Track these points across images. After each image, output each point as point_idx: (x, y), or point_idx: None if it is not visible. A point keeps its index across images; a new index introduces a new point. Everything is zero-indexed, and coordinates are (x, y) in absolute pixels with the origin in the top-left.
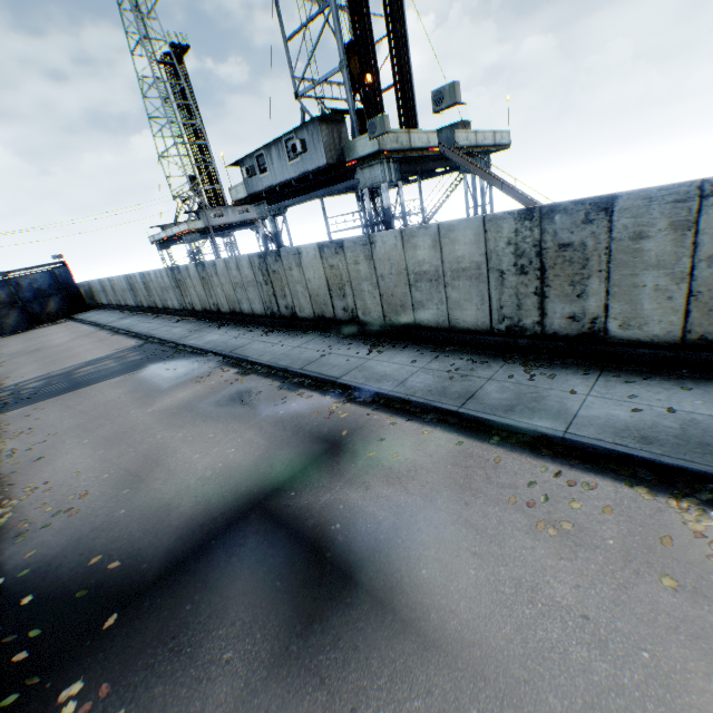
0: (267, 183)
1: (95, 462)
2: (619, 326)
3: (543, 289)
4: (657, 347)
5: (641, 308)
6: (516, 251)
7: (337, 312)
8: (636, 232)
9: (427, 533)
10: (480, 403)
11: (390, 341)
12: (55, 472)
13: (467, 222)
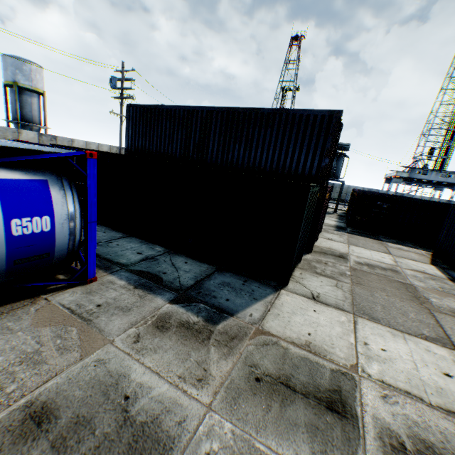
0: (423, 178)
1: None
2: None
3: None
4: None
5: None
6: None
7: None
8: None
9: None
10: None
11: None
12: None
13: None
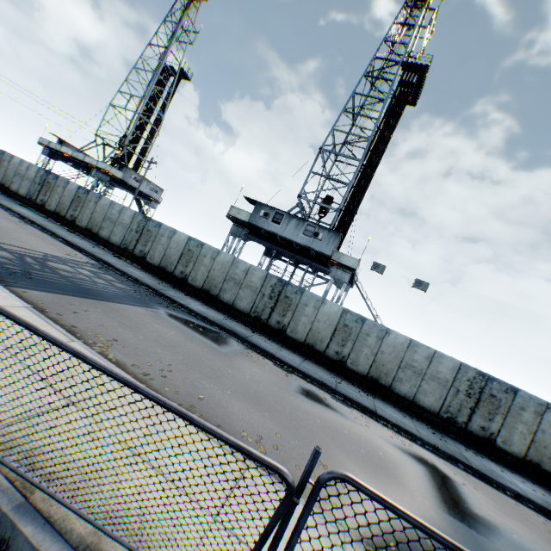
0: (274, 229)
1: (279, 426)
2: (501, 441)
3: (474, 408)
4: (513, 457)
5: (512, 437)
6: (469, 385)
7: (328, 350)
8: (521, 406)
9: (548, 545)
10: (475, 464)
11: (367, 389)
12: (250, 424)
13: (452, 359)
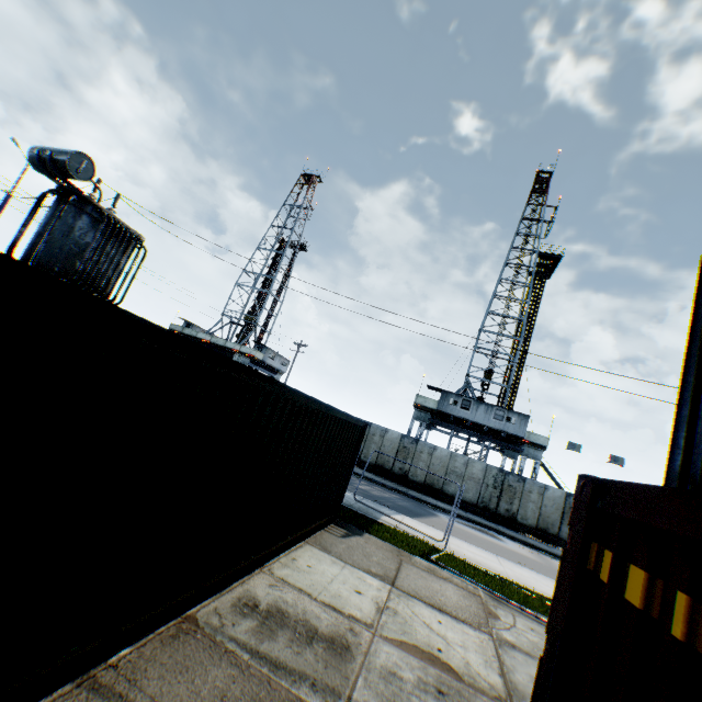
0: (464, 415)
1: None
2: None
3: None
4: None
5: None
6: None
7: (561, 533)
8: None
9: None
10: None
11: None
12: None
13: None
